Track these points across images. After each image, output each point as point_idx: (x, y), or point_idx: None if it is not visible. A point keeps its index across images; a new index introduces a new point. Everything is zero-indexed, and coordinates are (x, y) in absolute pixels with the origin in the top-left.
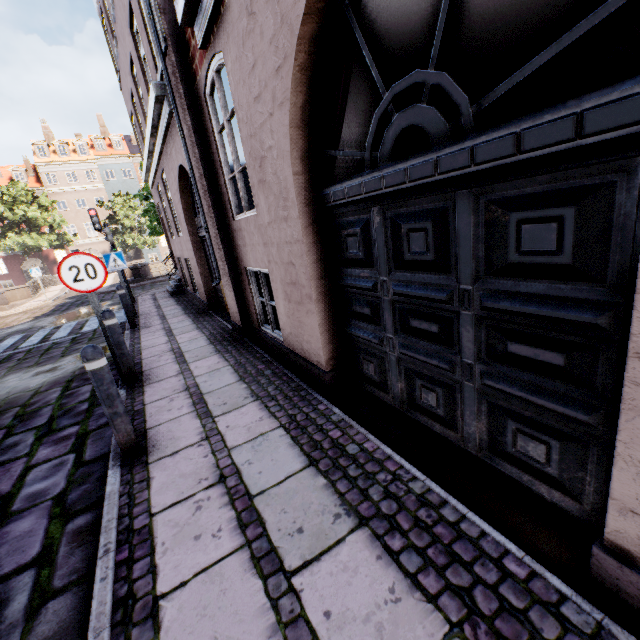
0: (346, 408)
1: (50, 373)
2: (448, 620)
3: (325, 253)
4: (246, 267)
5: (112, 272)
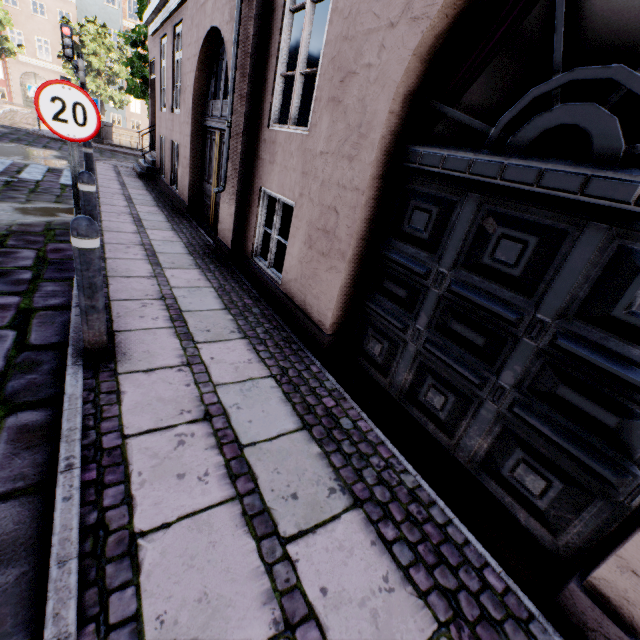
0: (336, 376)
1: None
2: (437, 619)
3: (378, 214)
4: (262, 187)
5: None
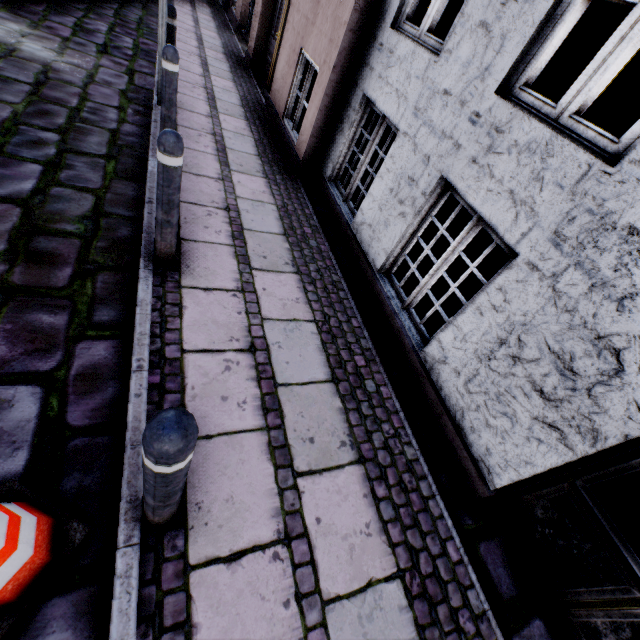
0: (238, 38)
1: None
2: (222, 41)
3: None
4: None
5: None
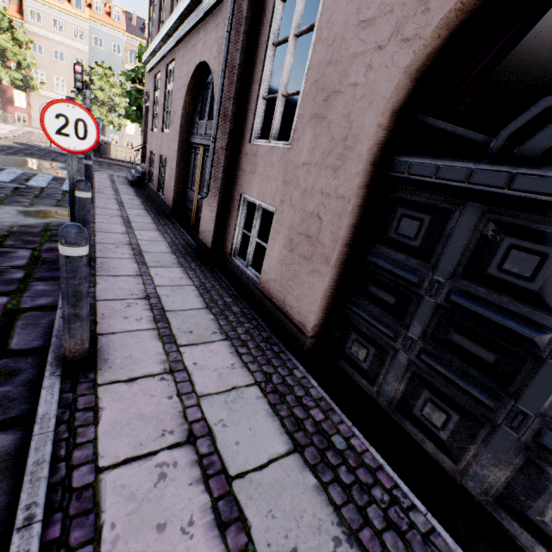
0: (318, 380)
1: None
2: None
3: (361, 221)
4: (242, 194)
5: None
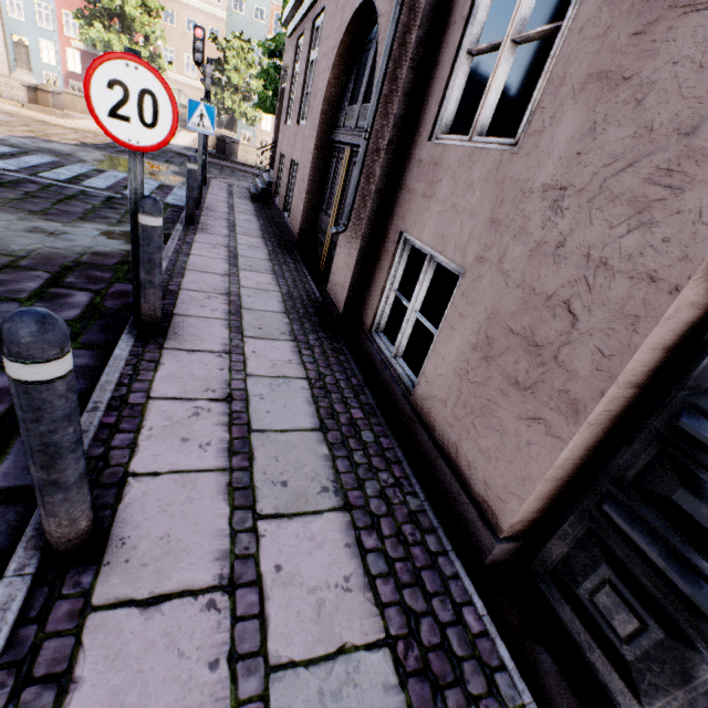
0: (509, 634)
1: (50, 238)
2: None
3: (685, 336)
4: (402, 232)
5: (195, 131)
